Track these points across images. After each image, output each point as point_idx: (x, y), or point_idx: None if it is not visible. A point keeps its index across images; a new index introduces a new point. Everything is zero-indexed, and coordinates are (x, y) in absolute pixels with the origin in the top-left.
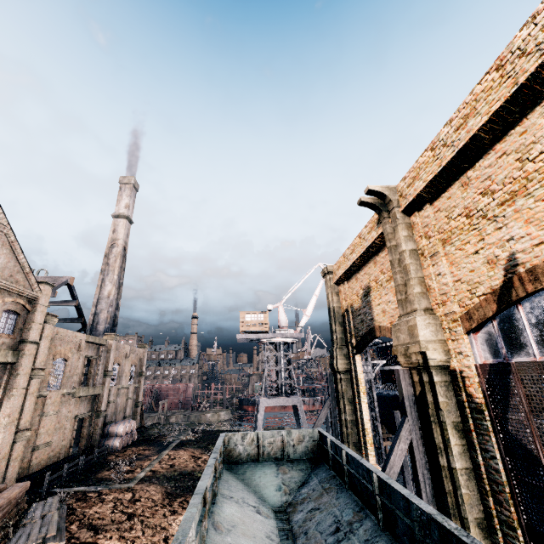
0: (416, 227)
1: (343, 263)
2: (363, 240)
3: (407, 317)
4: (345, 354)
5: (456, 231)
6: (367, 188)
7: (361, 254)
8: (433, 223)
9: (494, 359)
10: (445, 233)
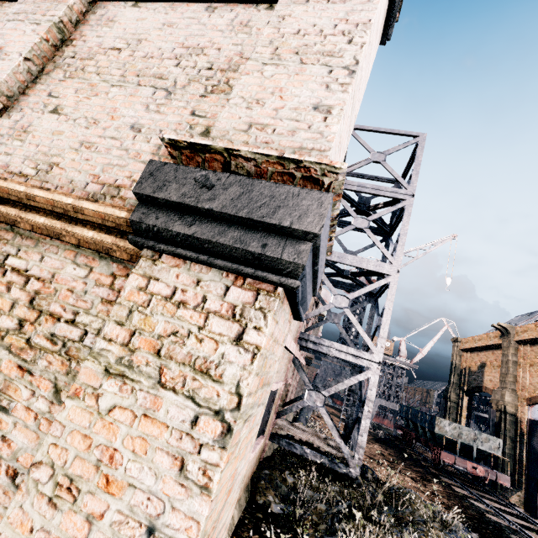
0: (520, 351)
1: (471, 342)
2: (489, 338)
3: (502, 389)
4: (456, 393)
5: (536, 364)
6: (498, 323)
7: (485, 345)
8: (528, 354)
9: (534, 418)
10: (532, 362)
